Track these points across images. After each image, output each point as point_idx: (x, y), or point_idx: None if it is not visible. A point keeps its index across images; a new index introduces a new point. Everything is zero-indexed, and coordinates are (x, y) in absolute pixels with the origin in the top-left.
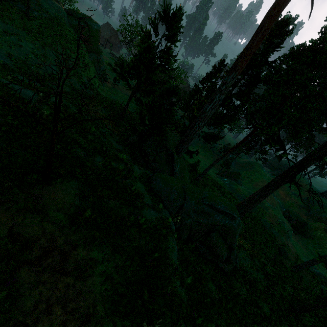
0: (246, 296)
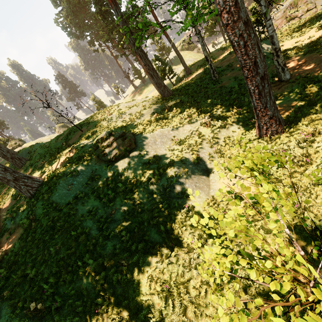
0: None
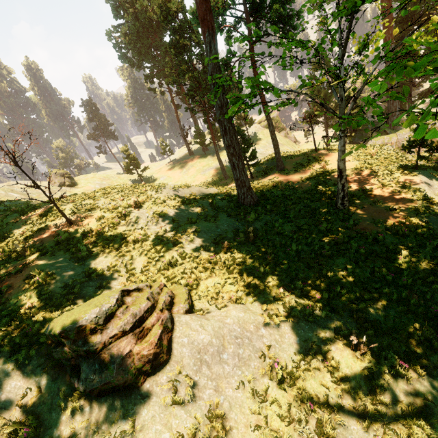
0: None
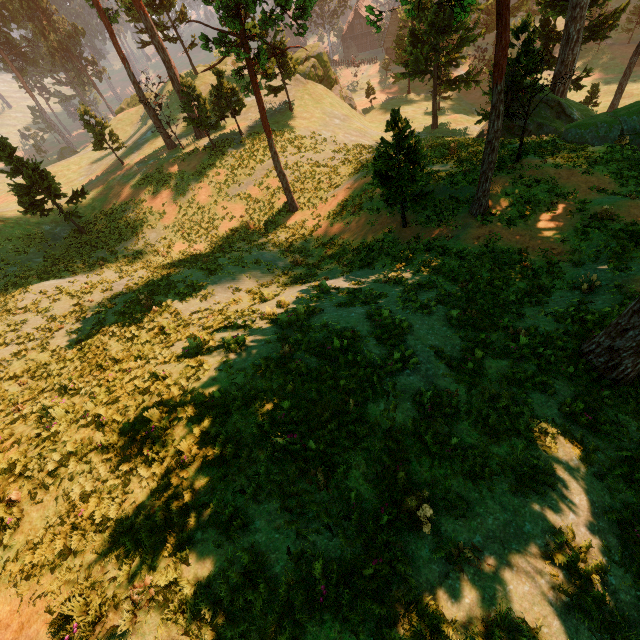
0: None
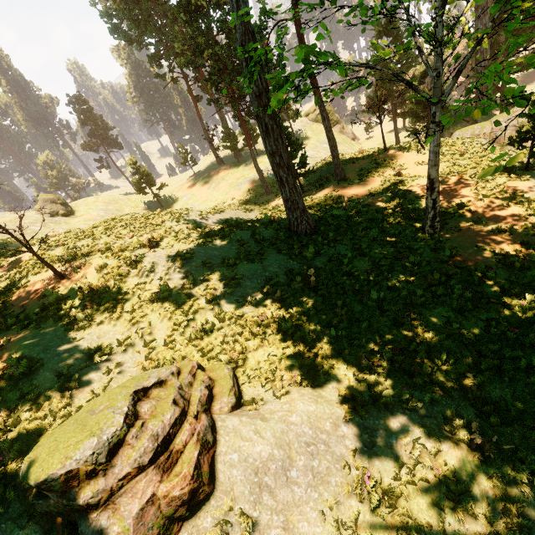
0: None
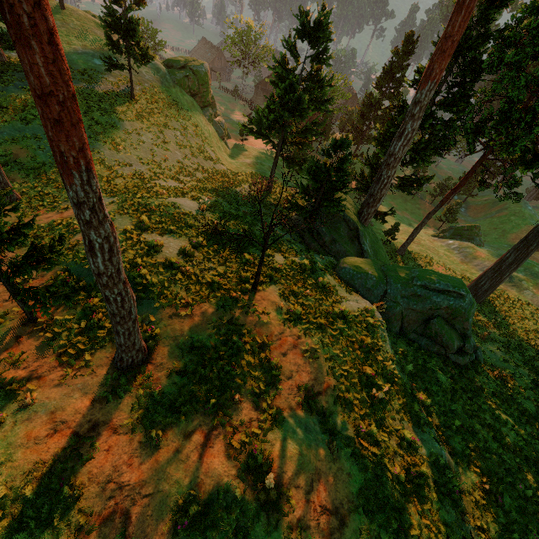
0: (495, 390)
